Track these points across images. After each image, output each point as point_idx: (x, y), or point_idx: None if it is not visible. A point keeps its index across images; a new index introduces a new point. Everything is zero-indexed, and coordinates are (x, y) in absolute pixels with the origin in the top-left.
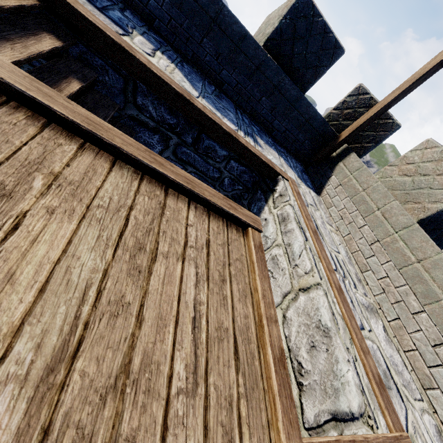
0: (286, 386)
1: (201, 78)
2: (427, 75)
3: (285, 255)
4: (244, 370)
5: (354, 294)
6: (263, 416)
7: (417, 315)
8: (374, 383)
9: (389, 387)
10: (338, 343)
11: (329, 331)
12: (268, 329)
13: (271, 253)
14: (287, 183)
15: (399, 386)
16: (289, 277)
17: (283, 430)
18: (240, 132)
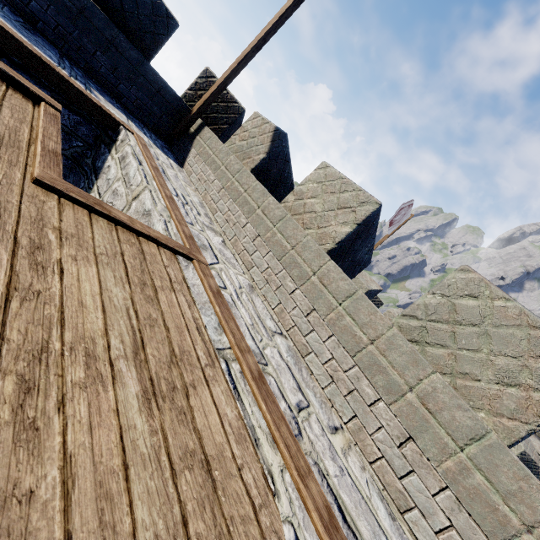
0: (53, 160)
1: None
2: (246, 59)
3: (123, 183)
4: (4, 137)
5: (194, 215)
6: (21, 159)
7: (245, 227)
8: (182, 233)
9: (204, 249)
10: (155, 214)
11: (150, 212)
12: (42, 138)
13: (112, 189)
14: (131, 135)
15: (218, 256)
16: (126, 197)
17: (39, 163)
18: (62, 70)
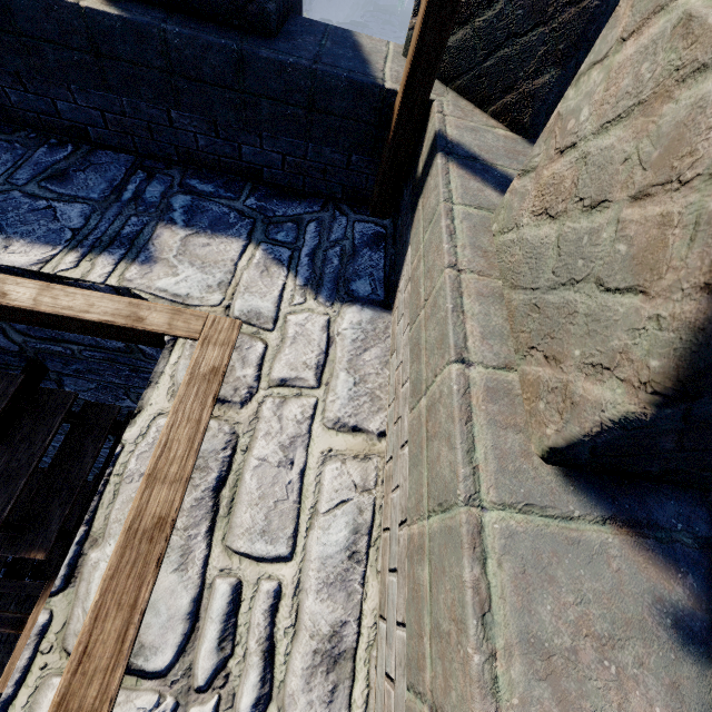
0: None
1: (25, 149)
2: None
3: None
4: None
5: None
6: None
7: None
8: None
9: None
10: None
11: None
12: None
13: None
14: (185, 352)
15: None
16: None
17: None
18: (62, 259)
